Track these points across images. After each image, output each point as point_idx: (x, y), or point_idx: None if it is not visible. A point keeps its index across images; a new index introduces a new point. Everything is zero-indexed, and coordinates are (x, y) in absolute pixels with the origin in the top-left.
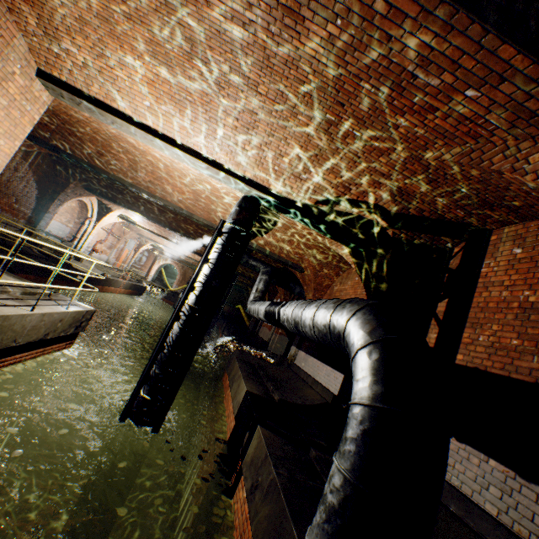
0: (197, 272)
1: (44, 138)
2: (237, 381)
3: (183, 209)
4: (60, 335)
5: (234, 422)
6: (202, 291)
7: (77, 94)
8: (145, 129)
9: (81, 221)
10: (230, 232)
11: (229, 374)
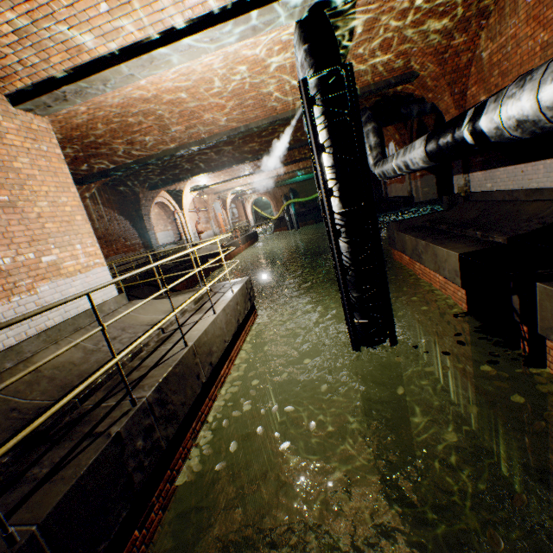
0: (320, 171)
1: (87, 173)
2: (428, 252)
3: (235, 129)
4: (245, 314)
5: (462, 292)
6: (341, 188)
7: (52, 87)
8: (133, 54)
9: (171, 219)
10: (321, 88)
11: (402, 251)
